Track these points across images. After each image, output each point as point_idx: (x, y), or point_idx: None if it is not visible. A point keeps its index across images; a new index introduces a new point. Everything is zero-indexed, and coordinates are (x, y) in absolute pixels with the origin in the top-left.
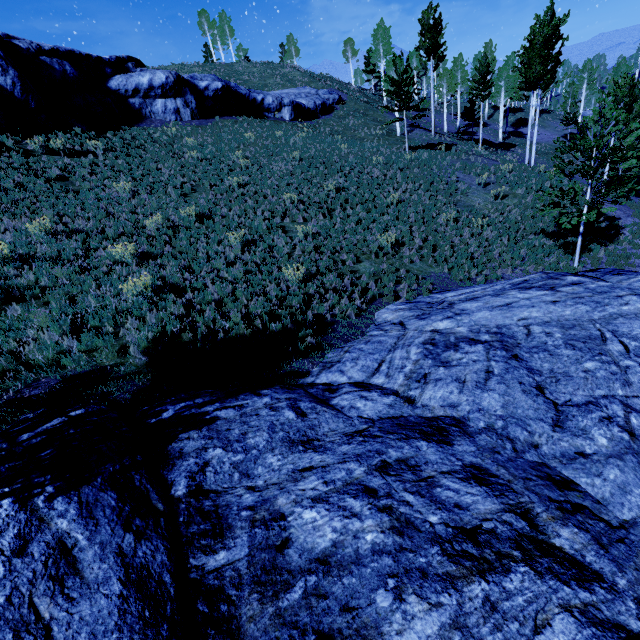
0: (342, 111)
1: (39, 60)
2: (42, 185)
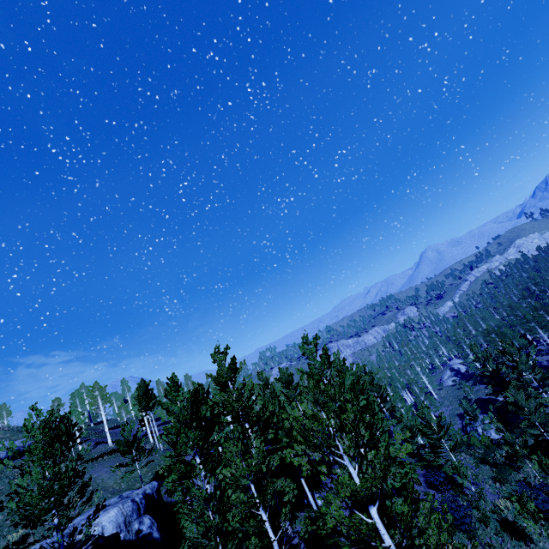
0: None
1: None
2: None
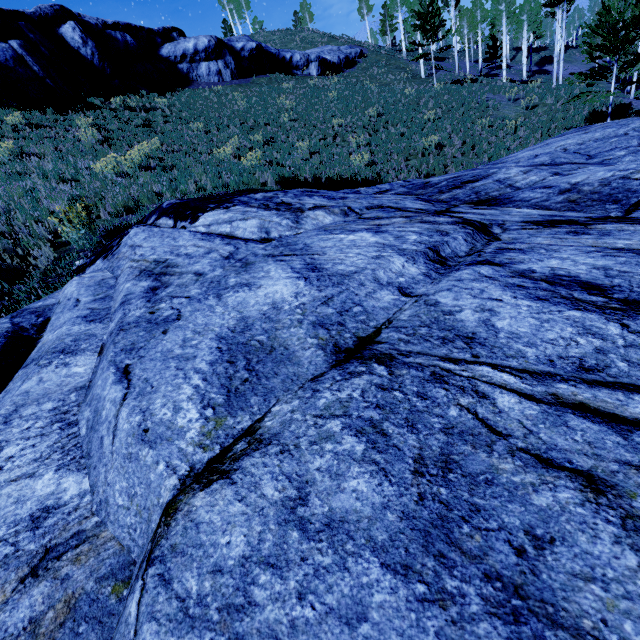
0: (365, 63)
1: (106, 34)
2: (135, 128)
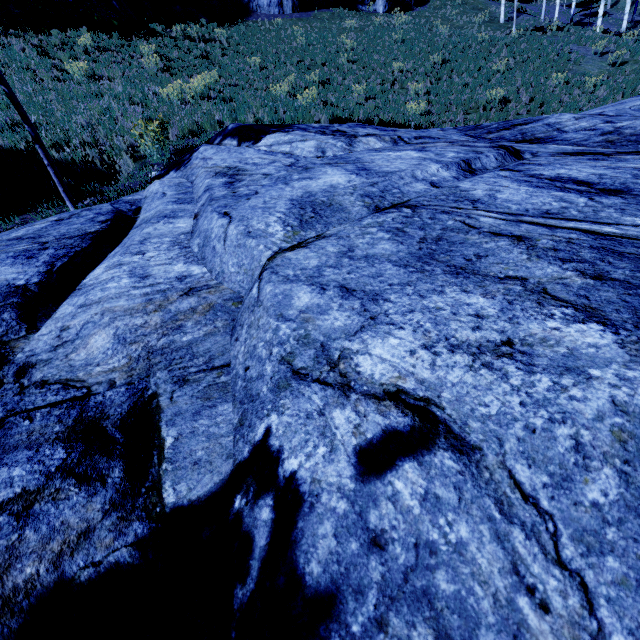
0: (438, 1)
1: None
2: (194, 59)
